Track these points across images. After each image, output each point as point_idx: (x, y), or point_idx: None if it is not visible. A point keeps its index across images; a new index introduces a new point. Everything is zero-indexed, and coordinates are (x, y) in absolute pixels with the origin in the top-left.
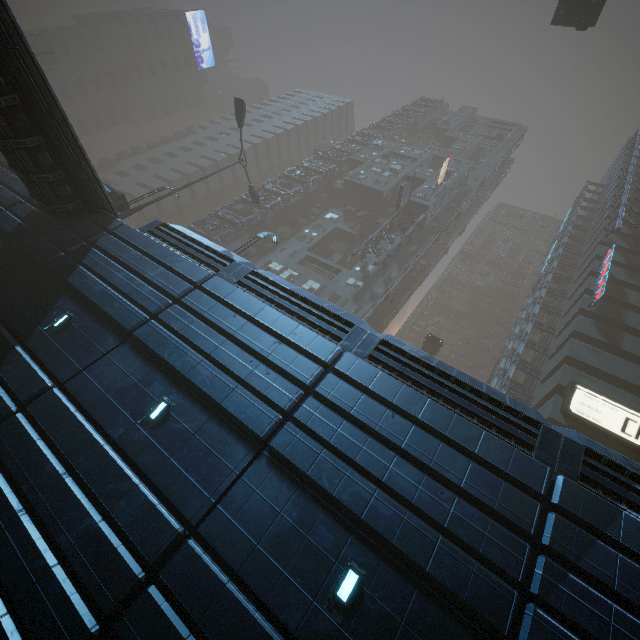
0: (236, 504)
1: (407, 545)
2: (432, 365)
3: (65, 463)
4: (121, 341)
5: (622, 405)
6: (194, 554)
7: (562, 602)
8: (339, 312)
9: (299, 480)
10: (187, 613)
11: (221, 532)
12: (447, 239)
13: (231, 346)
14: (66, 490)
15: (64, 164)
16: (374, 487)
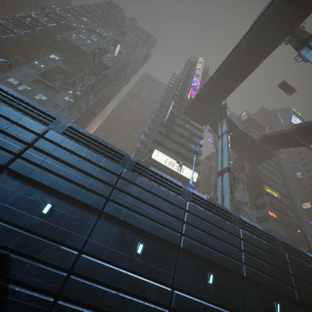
0: None
1: (71, 193)
2: (90, 137)
3: None
4: None
5: (166, 155)
6: None
7: (117, 199)
8: (49, 112)
9: (25, 180)
10: None
11: None
12: (120, 85)
13: None
14: None
15: None
16: (60, 178)
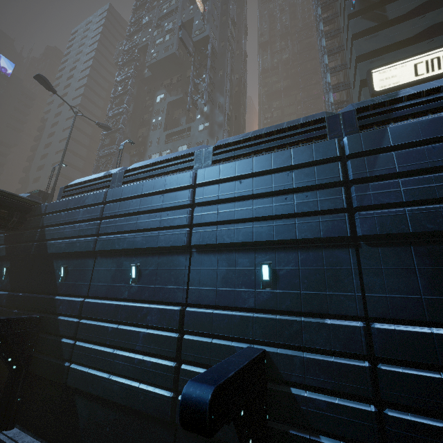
0: (196, 281)
1: (282, 235)
2: (248, 137)
3: (116, 322)
4: (94, 258)
5: (408, 59)
6: (192, 312)
7: (371, 200)
8: (183, 153)
9: (216, 249)
10: (205, 333)
11: (198, 296)
12: (240, 46)
13: (142, 217)
14: (124, 331)
15: None
16: (251, 223)
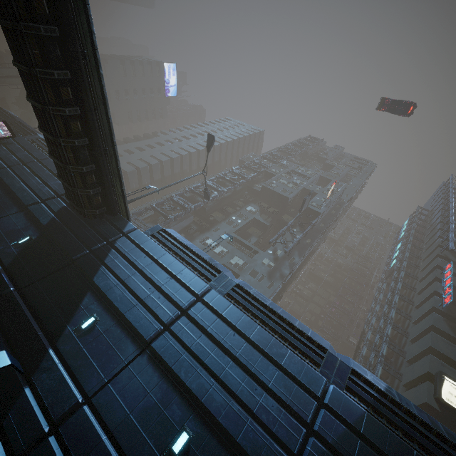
0: None
1: None
2: (399, 403)
3: None
4: (140, 351)
5: None
6: None
7: None
8: (309, 332)
9: None
10: None
11: None
12: (326, 233)
13: (236, 369)
14: None
15: (103, 183)
16: None
